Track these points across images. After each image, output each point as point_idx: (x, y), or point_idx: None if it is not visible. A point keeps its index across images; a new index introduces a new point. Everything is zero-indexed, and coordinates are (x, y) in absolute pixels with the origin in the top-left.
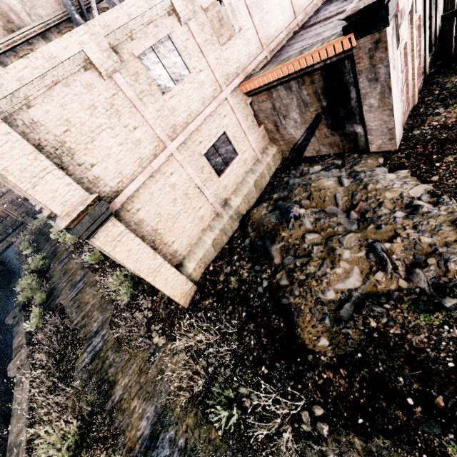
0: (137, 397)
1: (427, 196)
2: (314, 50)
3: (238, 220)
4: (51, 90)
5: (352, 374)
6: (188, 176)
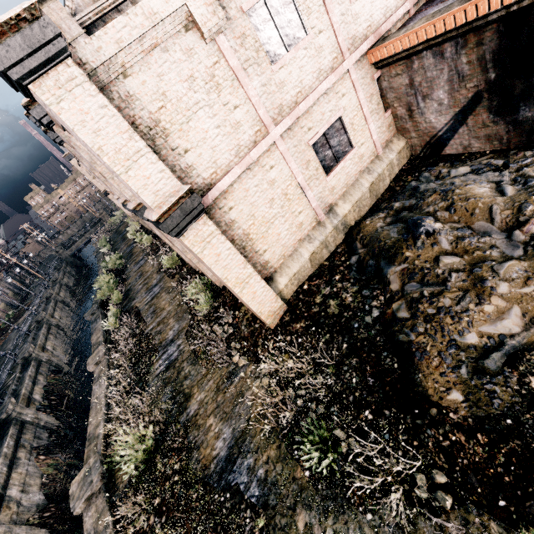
0: (213, 415)
1: None
2: None
3: (344, 232)
4: (149, 56)
5: (495, 443)
6: (290, 171)
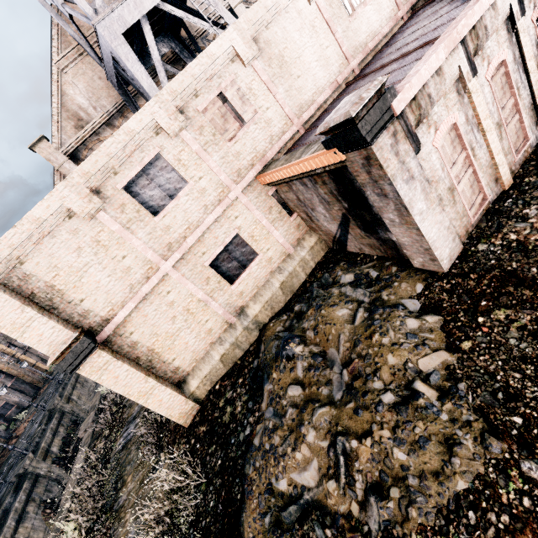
0: (131, 510)
1: (440, 376)
2: (306, 158)
3: (258, 330)
4: (40, 244)
5: None
6: (189, 290)
